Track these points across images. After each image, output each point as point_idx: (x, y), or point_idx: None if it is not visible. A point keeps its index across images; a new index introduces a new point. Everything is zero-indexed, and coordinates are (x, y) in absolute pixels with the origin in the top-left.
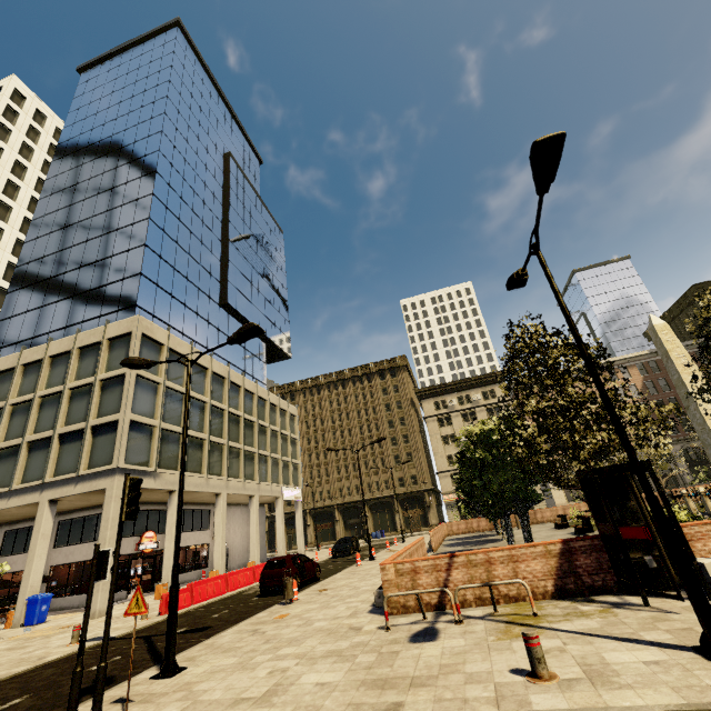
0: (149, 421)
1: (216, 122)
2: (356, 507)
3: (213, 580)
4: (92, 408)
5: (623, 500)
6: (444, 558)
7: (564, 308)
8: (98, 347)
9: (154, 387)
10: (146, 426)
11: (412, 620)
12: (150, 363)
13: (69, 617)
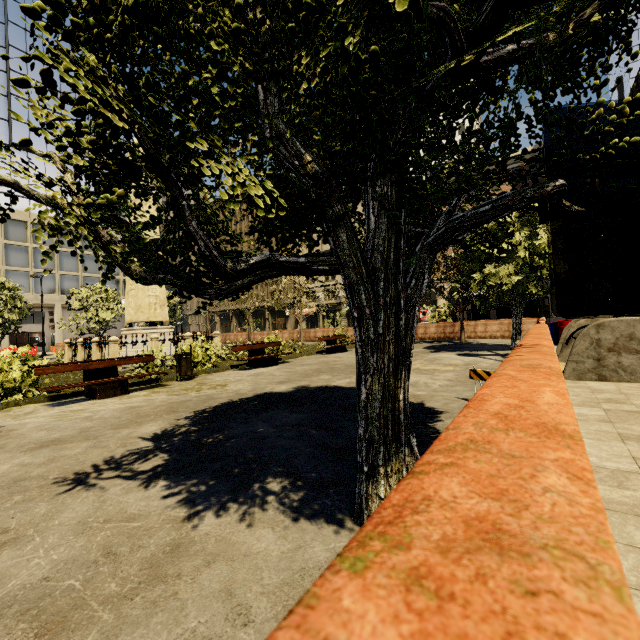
0: None
1: None
2: None
3: None
4: None
5: None
6: None
7: None
8: None
9: None
10: None
11: None
12: None
13: None
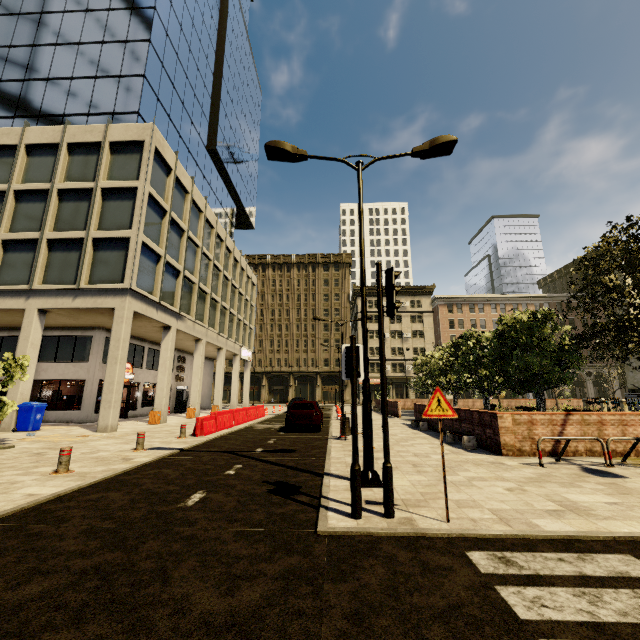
0: (156, 248)
1: None
2: (282, 376)
3: (227, 413)
4: (93, 217)
5: None
6: (560, 415)
7: None
8: (95, 148)
9: (160, 213)
10: (152, 253)
11: (545, 461)
12: (306, 155)
13: (62, 429)
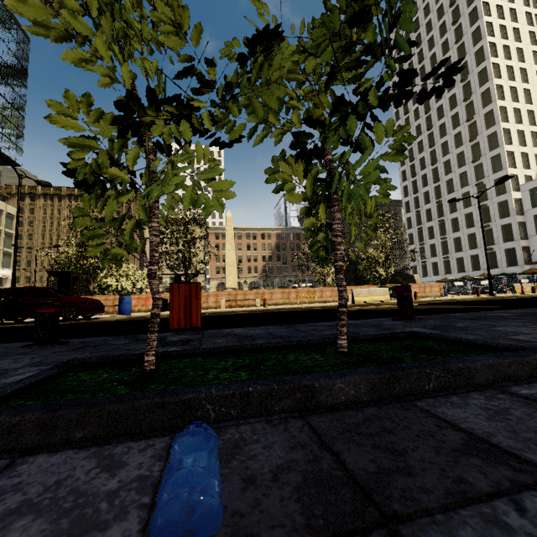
0: None
1: None
2: None
3: None
4: None
5: (73, 285)
6: None
7: (18, 207)
8: None
9: None
10: None
11: None
12: None
13: None
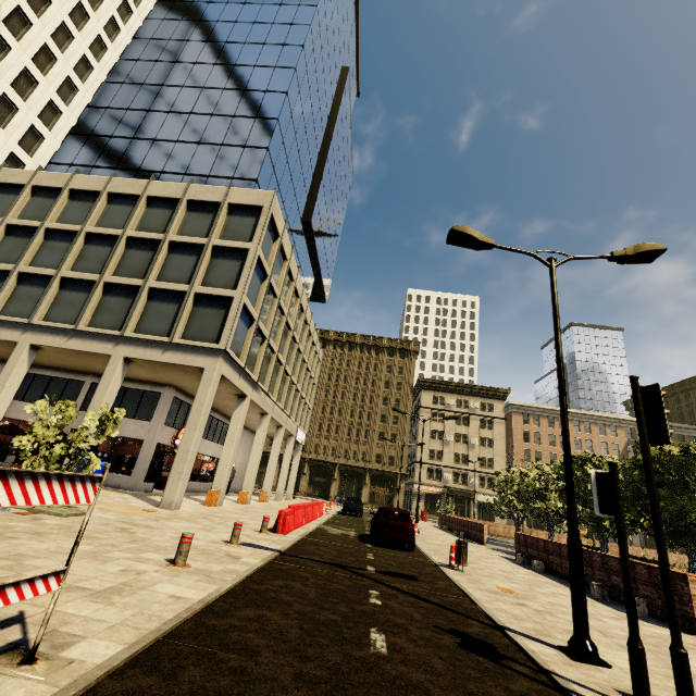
0: (253, 312)
1: (346, 29)
2: (326, 467)
3: (301, 508)
4: (200, 273)
5: None
6: None
7: None
8: (213, 208)
9: (261, 277)
10: (247, 315)
11: None
12: (493, 244)
13: (115, 495)
